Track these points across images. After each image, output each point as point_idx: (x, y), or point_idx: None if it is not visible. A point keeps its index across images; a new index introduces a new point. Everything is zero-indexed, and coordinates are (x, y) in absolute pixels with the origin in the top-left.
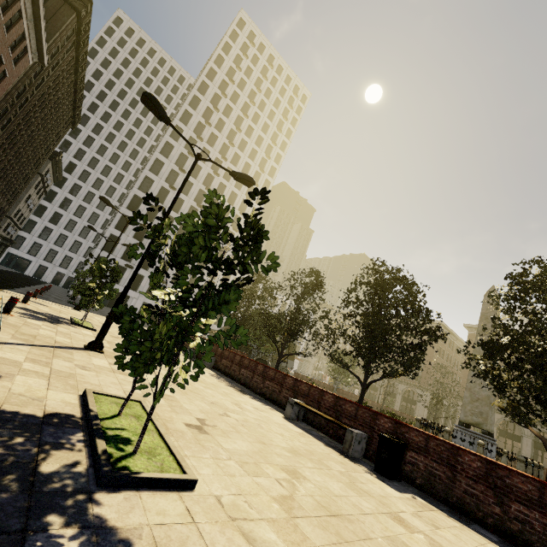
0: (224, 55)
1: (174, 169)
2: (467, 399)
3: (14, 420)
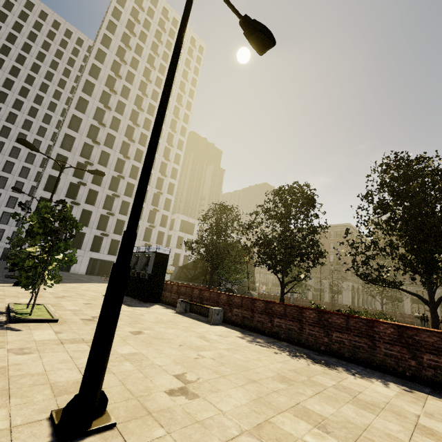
0: (120, 8)
1: (94, 124)
2: None
3: None
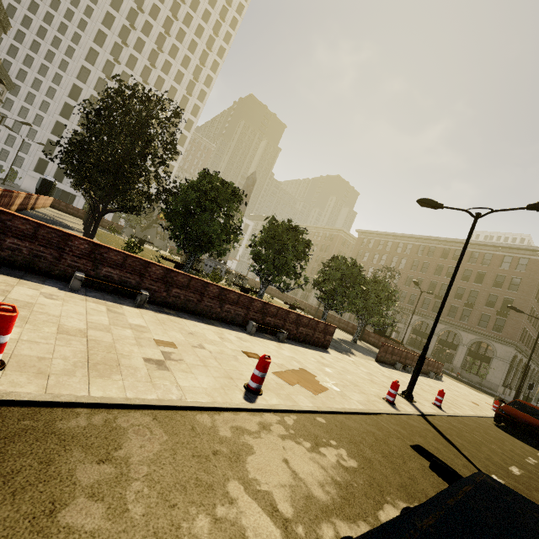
0: None
1: (102, 77)
2: None
3: None
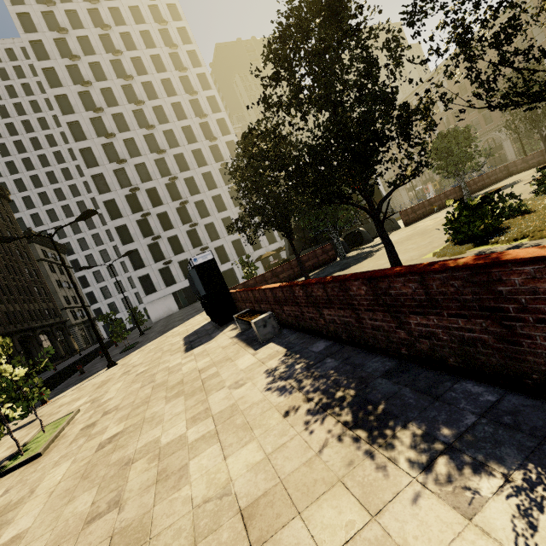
0: None
1: (104, 143)
2: None
3: None
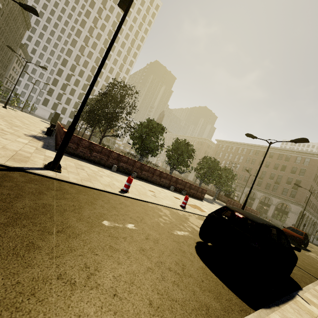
0: None
1: (78, 54)
2: None
3: None
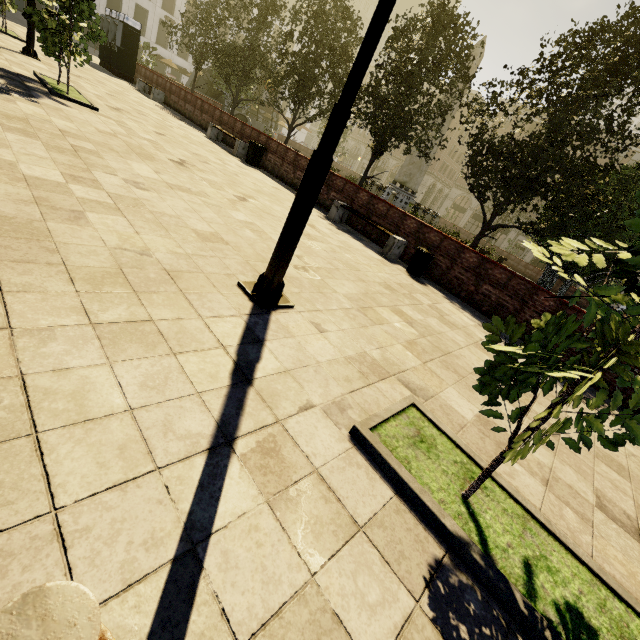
0: None
1: None
2: (406, 163)
3: (4, 70)
